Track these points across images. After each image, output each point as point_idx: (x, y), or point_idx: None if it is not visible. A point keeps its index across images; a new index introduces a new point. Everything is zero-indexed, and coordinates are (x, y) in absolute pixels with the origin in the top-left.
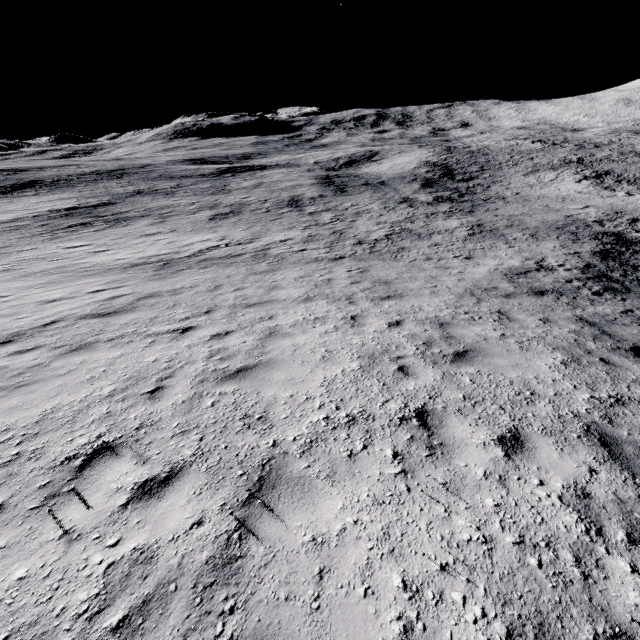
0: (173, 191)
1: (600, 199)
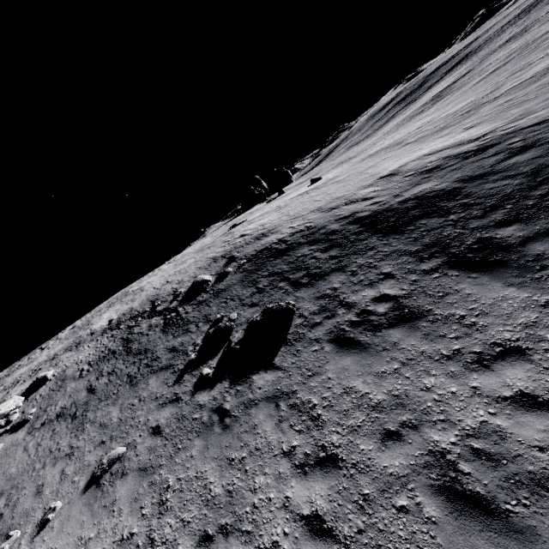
0: (534, 24)
1: None
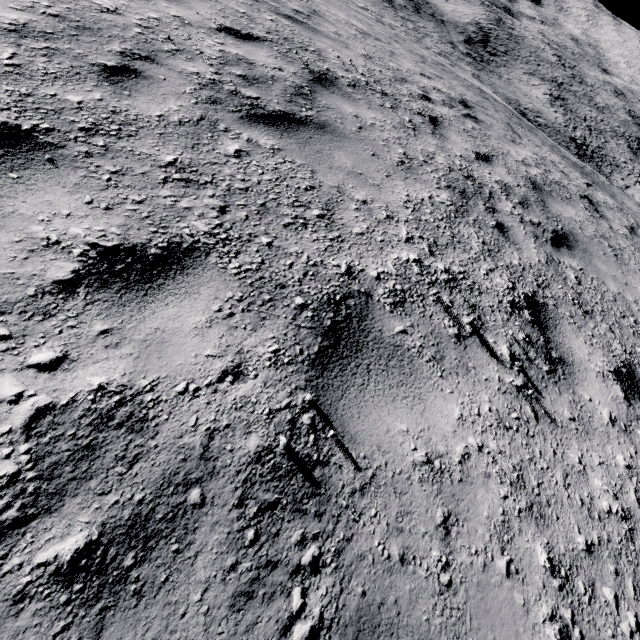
0: None
1: (541, 105)
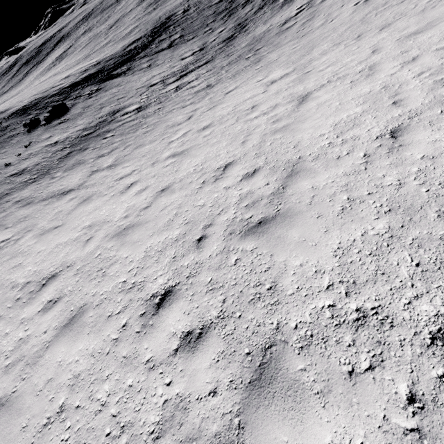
0: (94, 27)
1: None
